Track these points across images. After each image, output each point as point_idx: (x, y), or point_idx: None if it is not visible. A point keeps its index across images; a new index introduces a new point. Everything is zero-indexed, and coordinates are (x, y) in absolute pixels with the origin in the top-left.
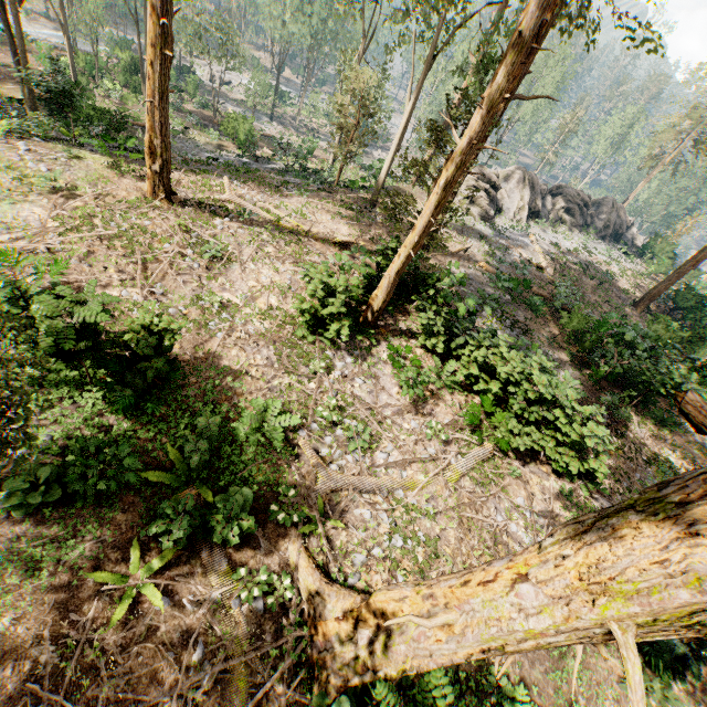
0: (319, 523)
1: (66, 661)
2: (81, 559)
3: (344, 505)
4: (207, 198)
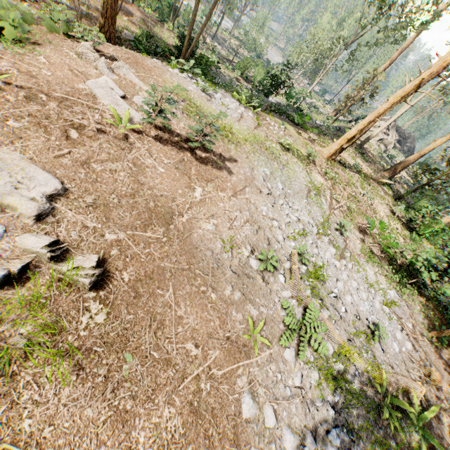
0: None
1: None
2: None
3: None
4: None
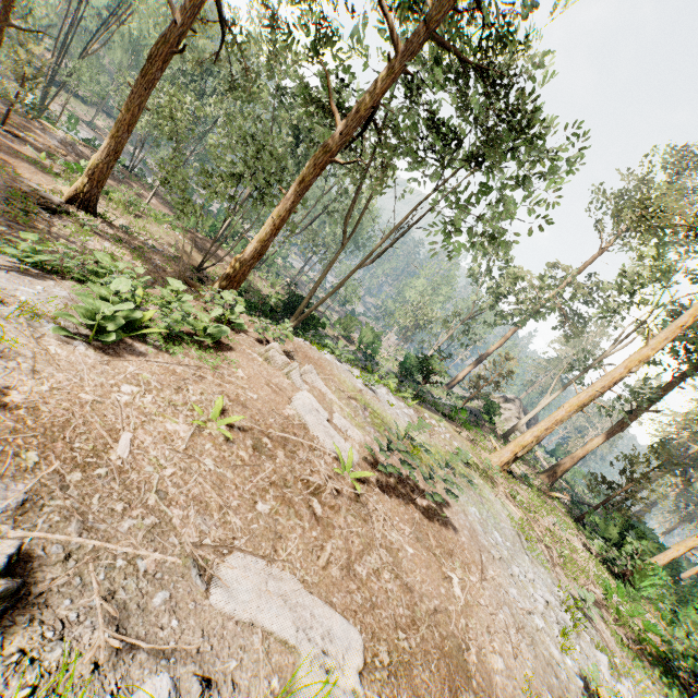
0: None
1: None
2: None
3: None
4: None
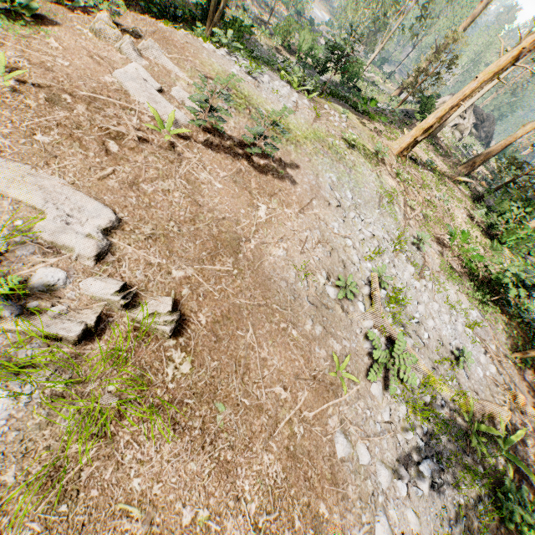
0: None
1: None
2: None
3: None
4: None
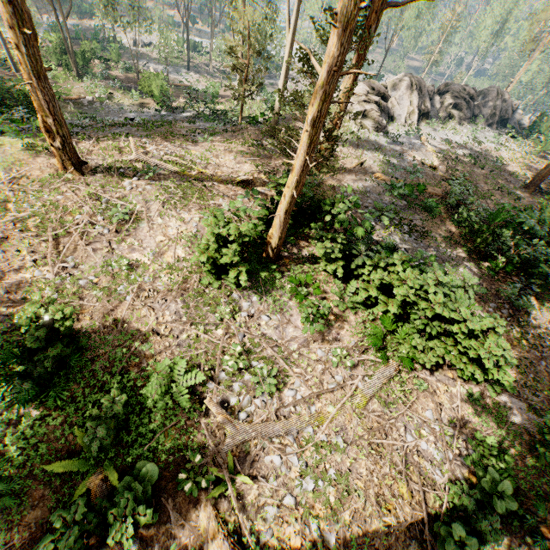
0: (228, 482)
1: None
2: None
3: (253, 456)
4: (116, 161)
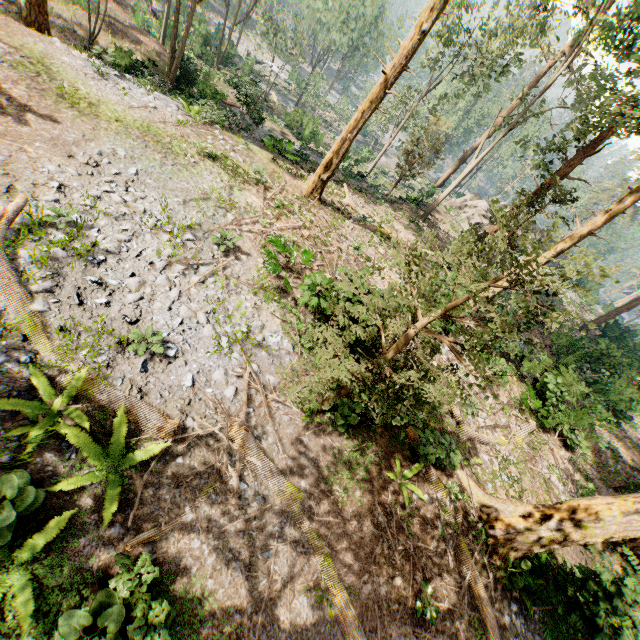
0: (470, 459)
1: (389, 521)
2: (372, 463)
3: (475, 450)
4: (335, 200)
